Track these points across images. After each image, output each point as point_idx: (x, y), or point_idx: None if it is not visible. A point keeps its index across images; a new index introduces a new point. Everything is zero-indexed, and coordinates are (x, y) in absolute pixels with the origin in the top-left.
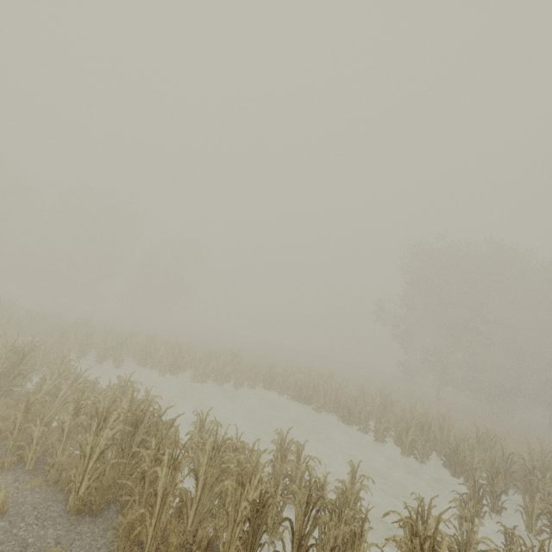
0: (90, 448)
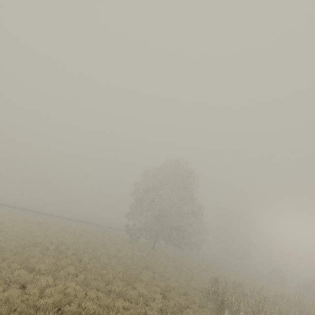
0: None
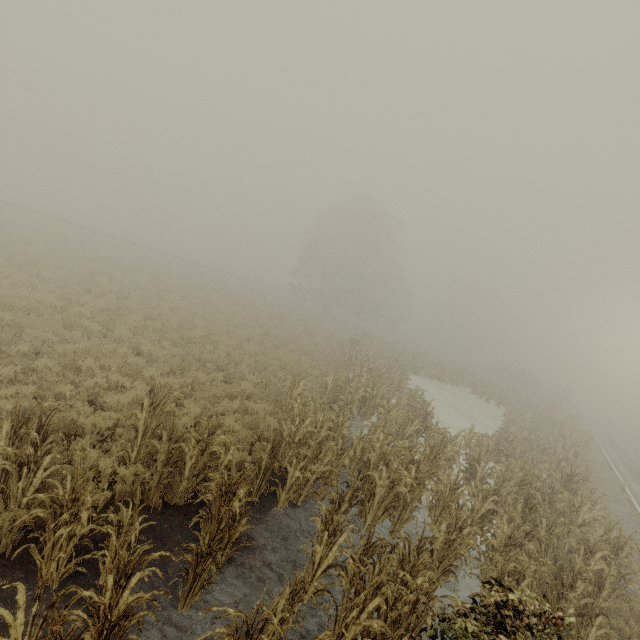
0: (585, 447)
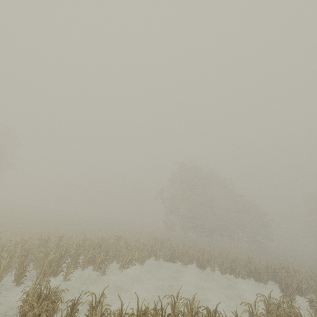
0: None
